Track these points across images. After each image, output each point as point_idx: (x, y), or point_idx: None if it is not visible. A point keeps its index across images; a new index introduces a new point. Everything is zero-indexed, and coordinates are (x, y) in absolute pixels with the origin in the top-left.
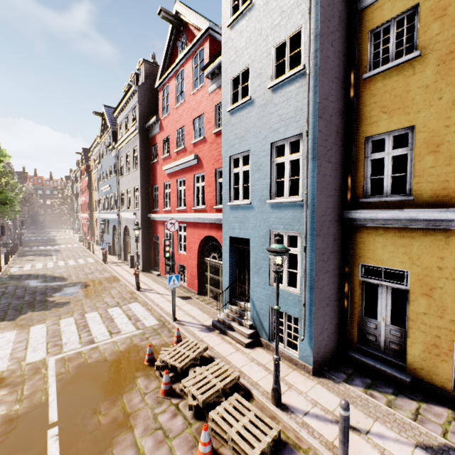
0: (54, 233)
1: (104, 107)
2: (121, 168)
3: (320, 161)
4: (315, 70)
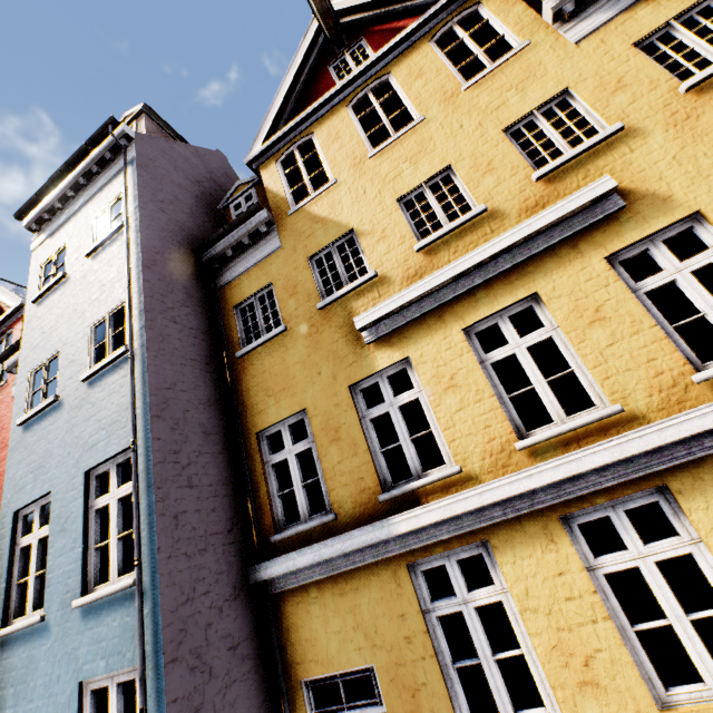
0: None
1: None
2: None
3: (165, 489)
4: (142, 351)
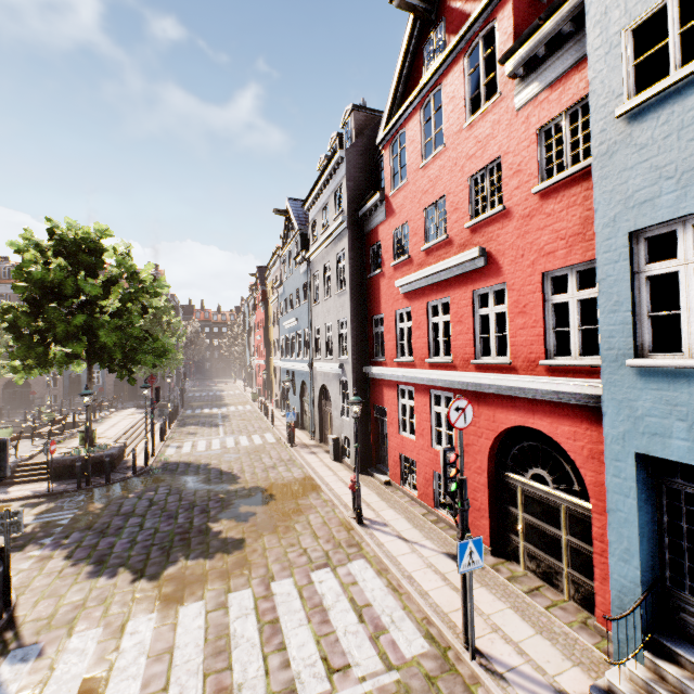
0: (221, 386)
1: (288, 201)
2: (314, 290)
3: None
4: None
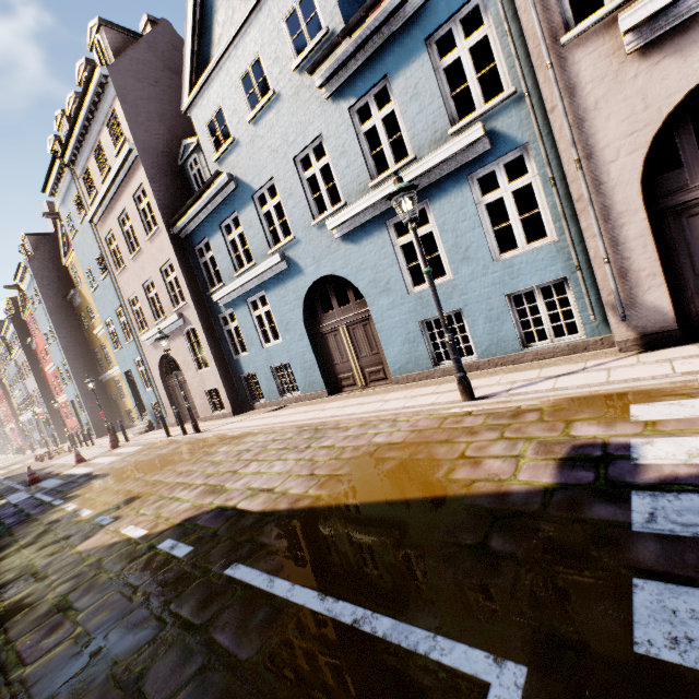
0: None
1: None
2: (24, 374)
3: (72, 367)
4: (58, 339)
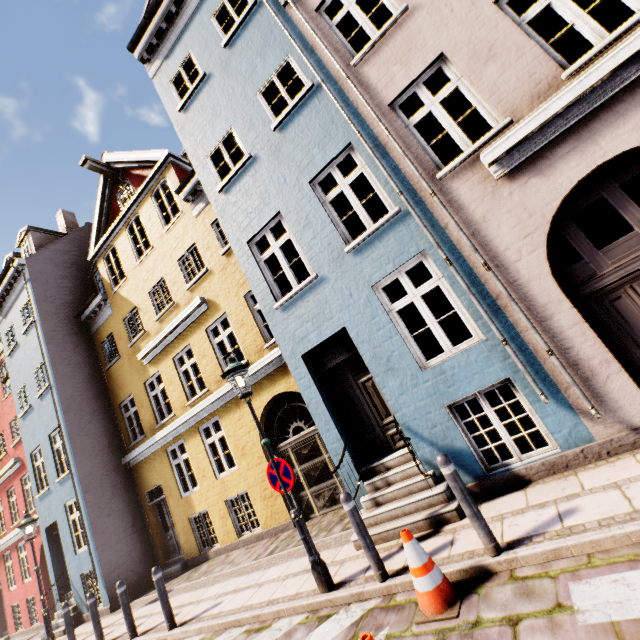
0: None
1: None
2: None
3: (75, 439)
4: (55, 385)
